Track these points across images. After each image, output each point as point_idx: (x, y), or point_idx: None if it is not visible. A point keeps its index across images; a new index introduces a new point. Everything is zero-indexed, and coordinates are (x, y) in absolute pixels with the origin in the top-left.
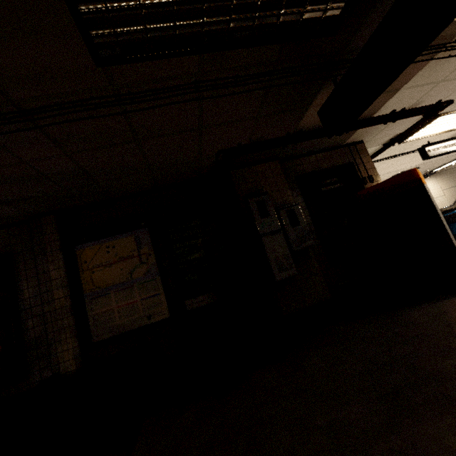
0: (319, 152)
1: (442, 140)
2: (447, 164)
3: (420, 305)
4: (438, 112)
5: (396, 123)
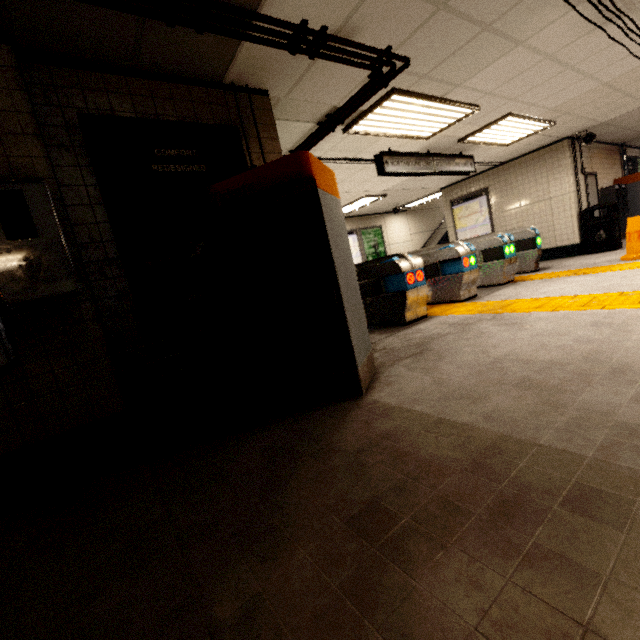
0: (161, 79)
1: (406, 152)
2: (419, 201)
3: (279, 421)
4: (390, 78)
5: (325, 72)
